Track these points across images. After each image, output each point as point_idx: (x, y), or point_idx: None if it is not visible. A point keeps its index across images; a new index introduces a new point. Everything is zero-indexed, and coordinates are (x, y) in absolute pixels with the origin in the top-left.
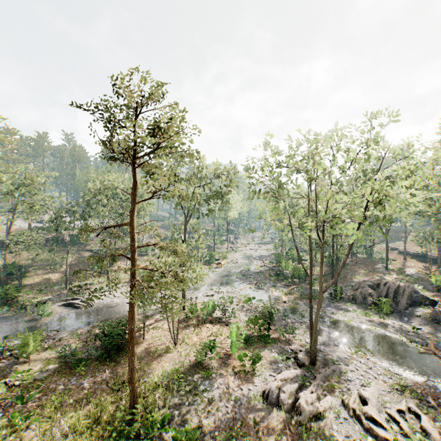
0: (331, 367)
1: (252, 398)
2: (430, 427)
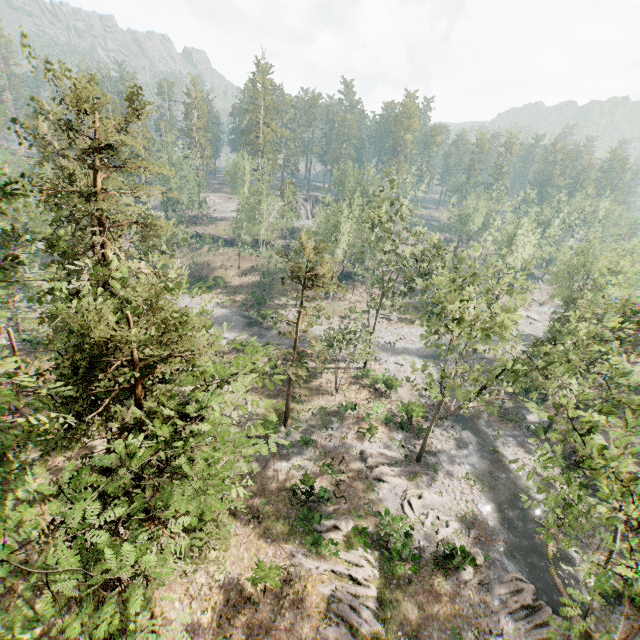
0: (428, 471)
1: (354, 449)
2: (444, 535)
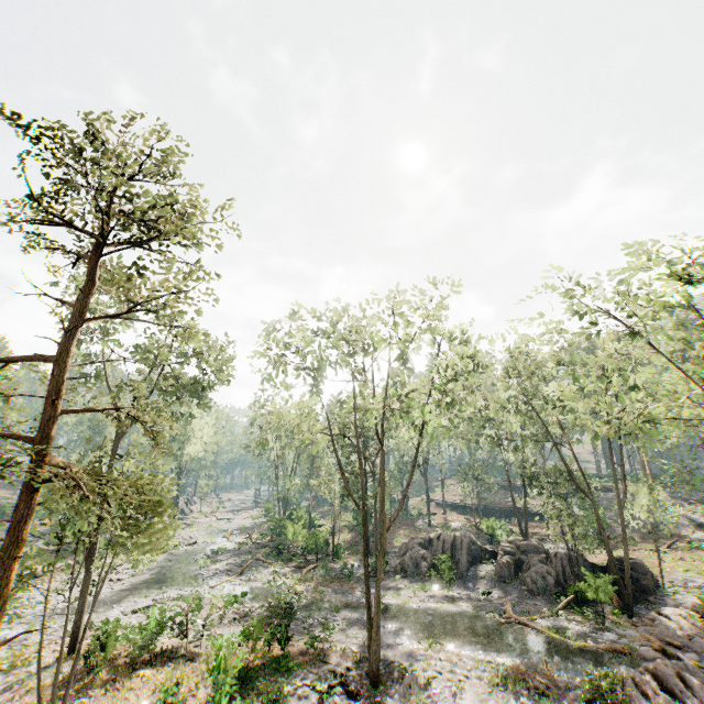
0: (404, 680)
1: None
2: None
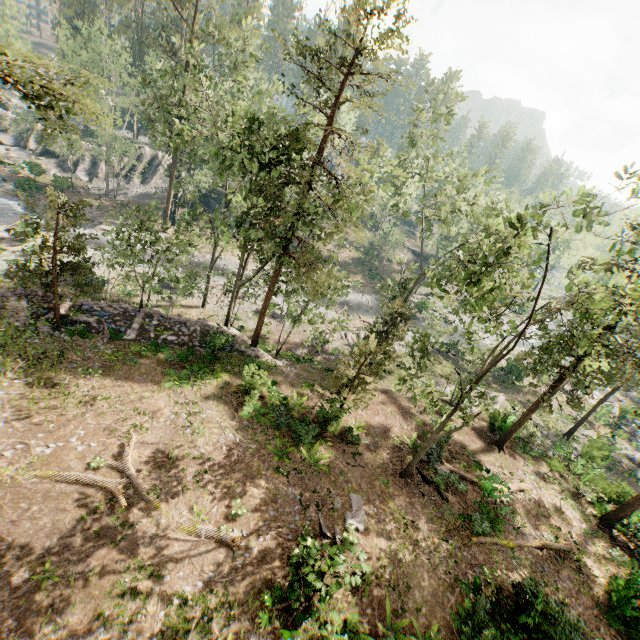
0: None
1: (618, 454)
2: None
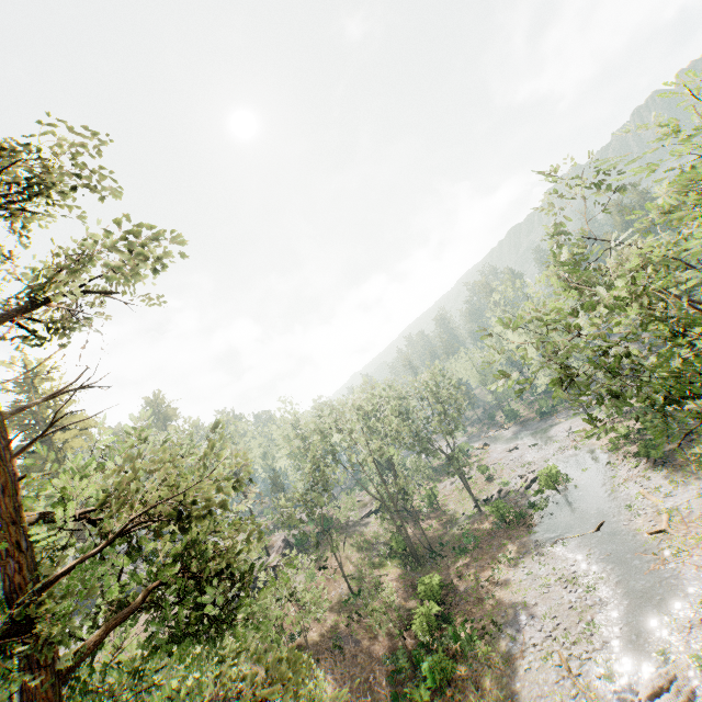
0: None
1: None
2: None
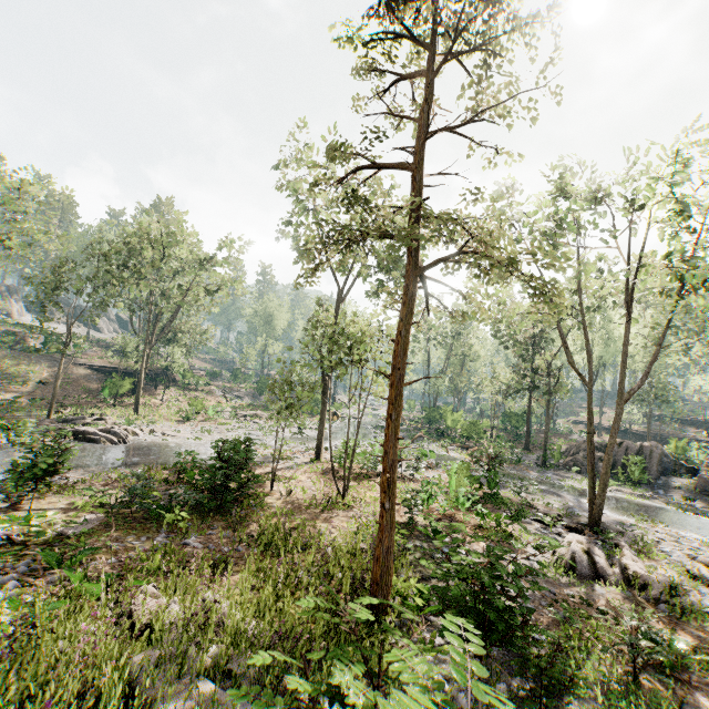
0: (626, 535)
1: (544, 570)
2: None
